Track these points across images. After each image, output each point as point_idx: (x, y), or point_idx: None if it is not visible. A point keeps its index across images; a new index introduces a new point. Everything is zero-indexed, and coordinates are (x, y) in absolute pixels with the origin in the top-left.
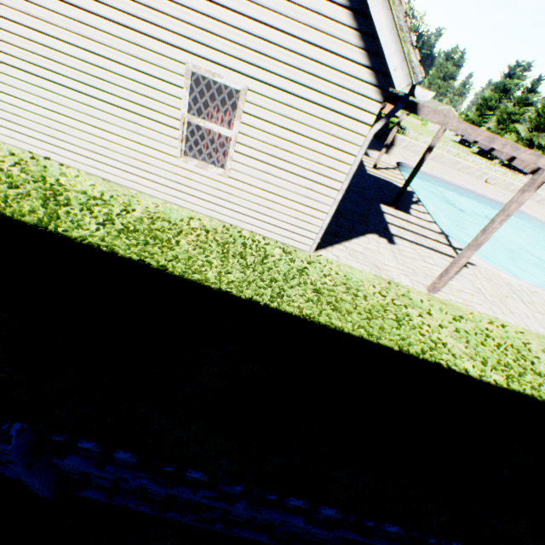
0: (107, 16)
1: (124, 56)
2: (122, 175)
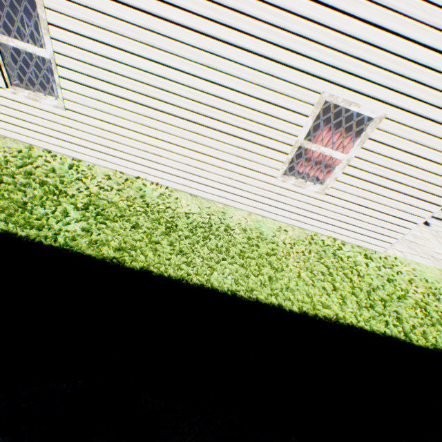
0: (244, 46)
1: (250, 86)
2: (210, 191)
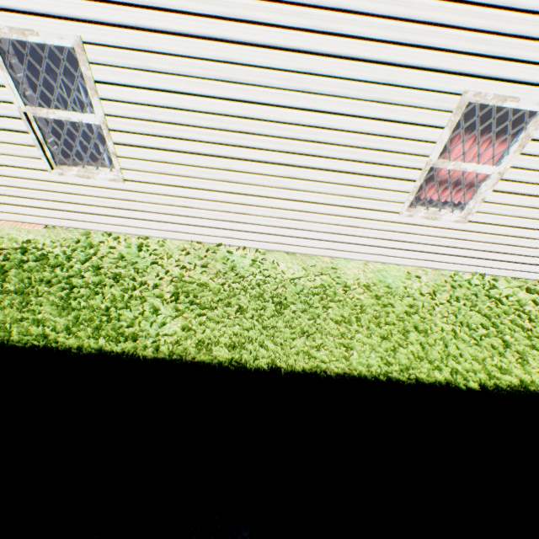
0: (352, 54)
1: (362, 104)
2: (312, 245)
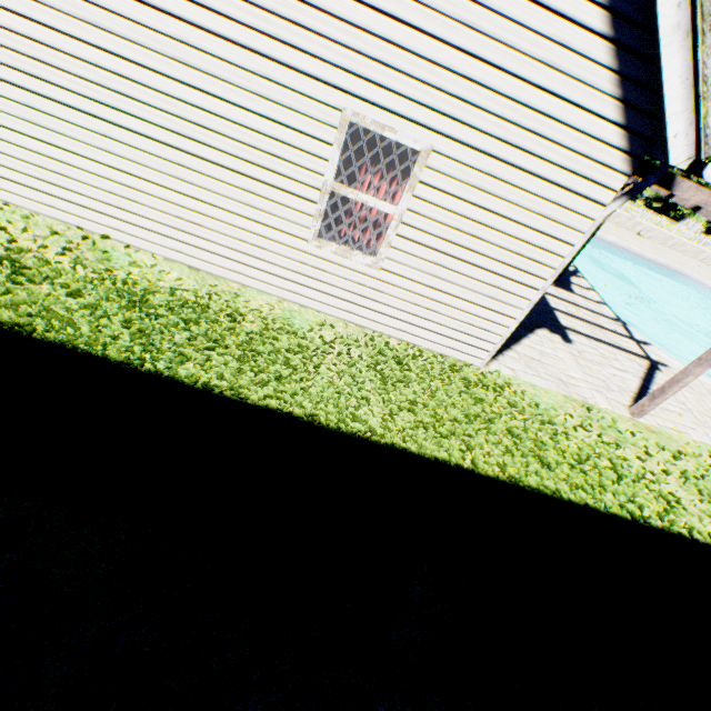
0: (226, 34)
1: (246, 95)
2: (218, 262)
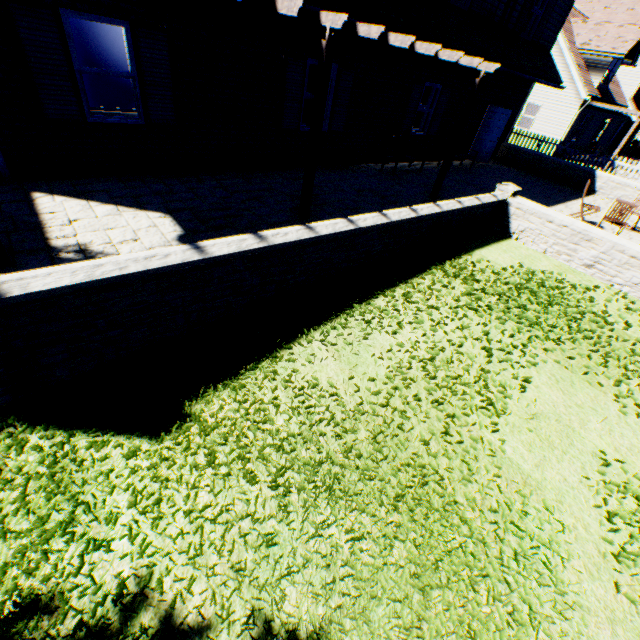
0: None
1: None
2: None
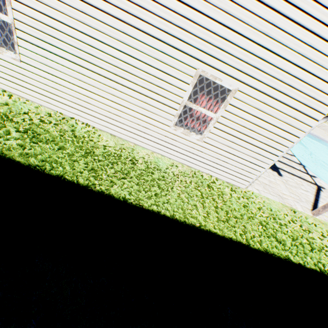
0: (146, 30)
1: (150, 59)
2: (125, 133)
